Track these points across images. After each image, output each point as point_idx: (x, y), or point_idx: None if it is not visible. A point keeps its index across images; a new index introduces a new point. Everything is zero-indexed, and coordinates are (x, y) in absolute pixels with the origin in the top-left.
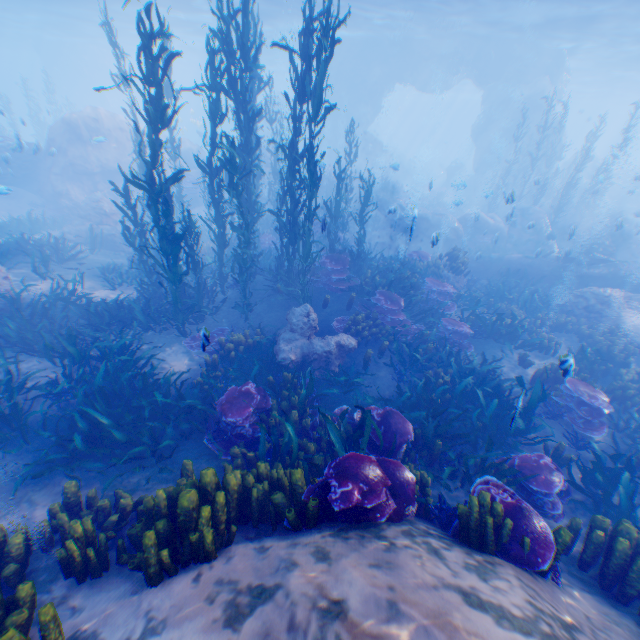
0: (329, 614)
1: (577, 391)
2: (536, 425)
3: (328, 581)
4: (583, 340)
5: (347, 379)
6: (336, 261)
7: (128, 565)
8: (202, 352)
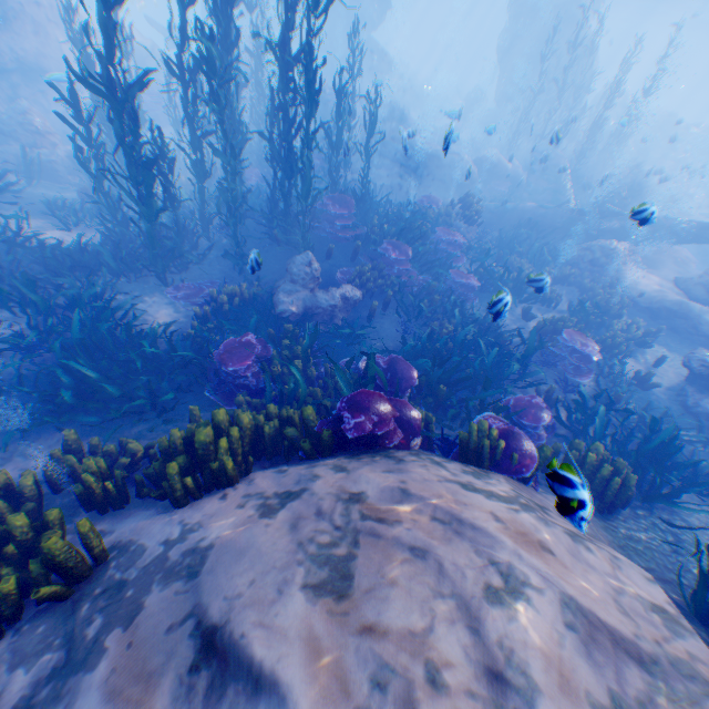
0: (351, 500)
1: (572, 341)
2: (532, 372)
3: (347, 482)
4: (585, 295)
5: (352, 332)
6: (338, 203)
7: (148, 497)
8: (190, 305)
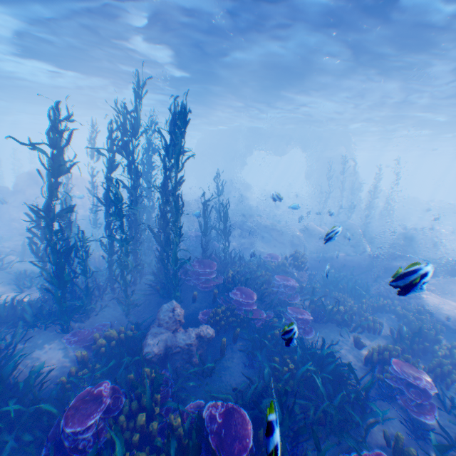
0: None
1: (403, 372)
2: (373, 413)
3: None
4: (401, 319)
5: (204, 370)
6: (203, 263)
7: None
8: (79, 348)
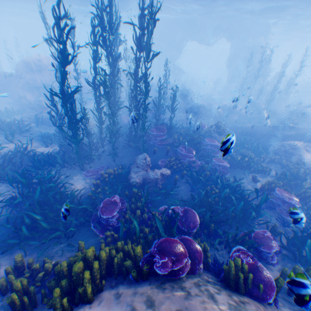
0: None
1: (282, 195)
2: (262, 214)
3: None
4: (283, 167)
5: (166, 191)
6: (159, 130)
7: (47, 303)
8: (92, 178)
